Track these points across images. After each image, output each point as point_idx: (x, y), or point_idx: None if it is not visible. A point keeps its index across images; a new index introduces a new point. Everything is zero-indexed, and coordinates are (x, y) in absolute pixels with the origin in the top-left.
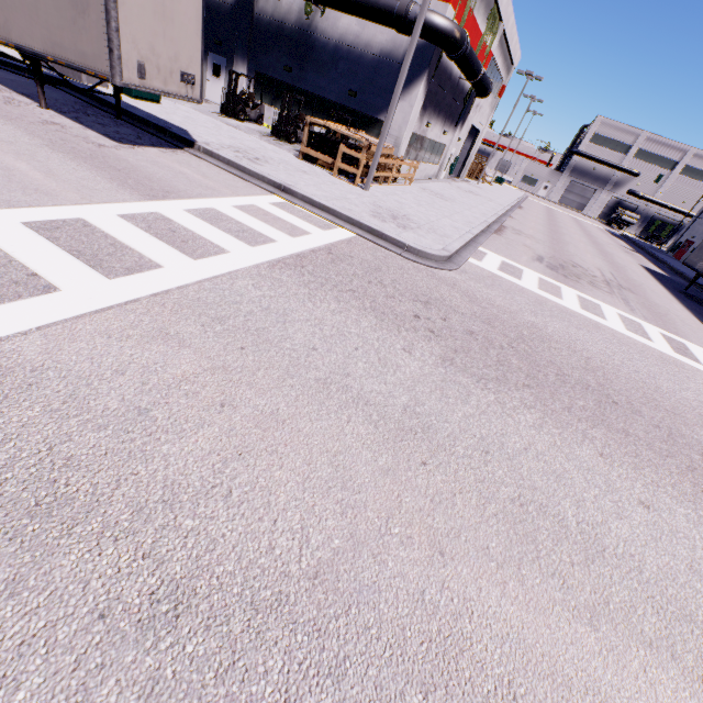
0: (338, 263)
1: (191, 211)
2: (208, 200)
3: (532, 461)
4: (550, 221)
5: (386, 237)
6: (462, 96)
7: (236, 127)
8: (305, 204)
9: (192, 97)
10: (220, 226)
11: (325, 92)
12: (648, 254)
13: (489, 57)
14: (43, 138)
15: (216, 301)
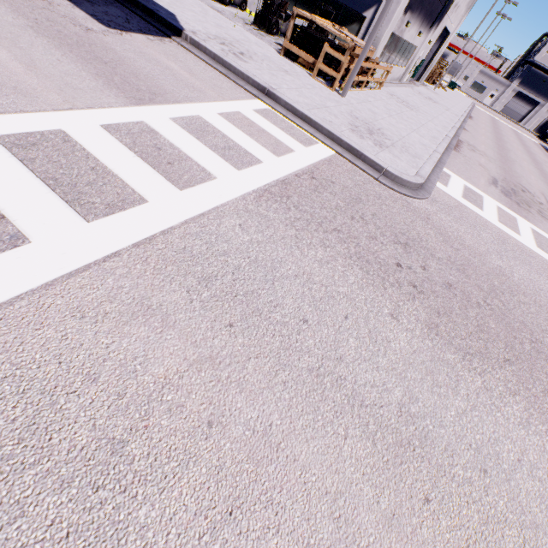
0: (321, 191)
1: (177, 120)
2: (194, 105)
3: (528, 481)
4: (496, 134)
5: (364, 158)
6: None
7: (221, 13)
8: (288, 113)
9: None
10: (206, 141)
11: None
12: None
13: None
14: (28, 18)
15: (203, 251)
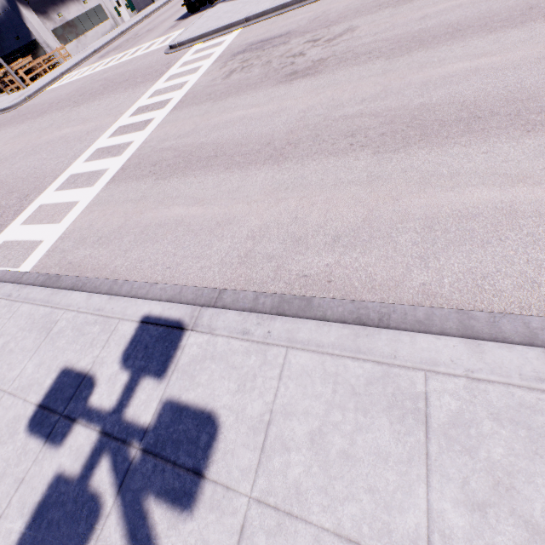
0: None
1: None
2: None
3: None
4: None
5: (6, 109)
6: None
7: None
8: None
9: None
10: None
11: (13, 47)
12: None
13: None
14: None
15: None
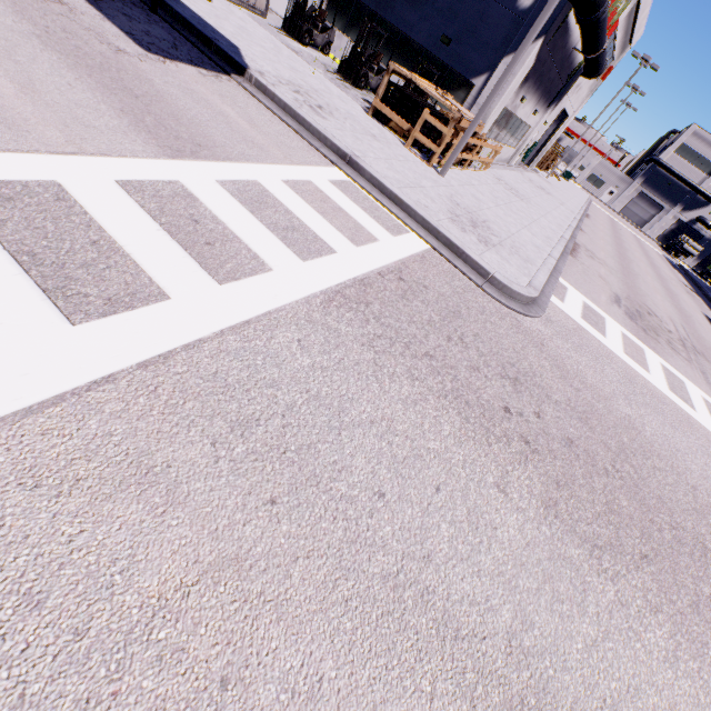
0: (411, 298)
1: (227, 184)
2: (251, 166)
3: None
4: (617, 239)
5: (466, 258)
6: (568, 71)
7: (298, 53)
8: (373, 189)
9: (255, 4)
10: (263, 217)
11: (413, 31)
12: (706, 297)
13: (613, 28)
14: (35, 23)
15: (242, 380)
